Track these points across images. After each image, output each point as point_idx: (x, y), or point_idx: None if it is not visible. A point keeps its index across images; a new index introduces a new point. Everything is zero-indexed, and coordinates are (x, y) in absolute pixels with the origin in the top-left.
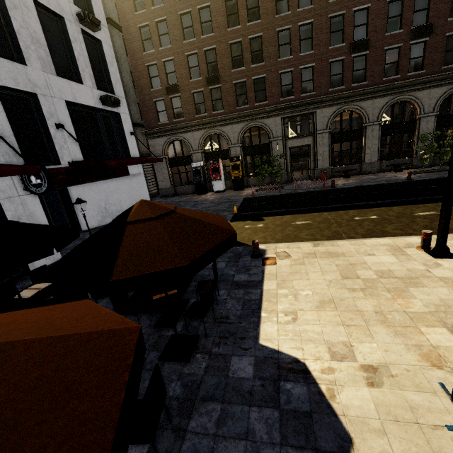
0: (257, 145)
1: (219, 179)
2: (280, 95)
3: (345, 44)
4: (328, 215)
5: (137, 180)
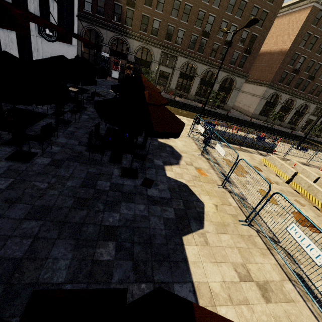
0: (144, 60)
1: (117, 71)
2: (165, 38)
3: (201, 29)
4: (171, 107)
5: (72, 49)
